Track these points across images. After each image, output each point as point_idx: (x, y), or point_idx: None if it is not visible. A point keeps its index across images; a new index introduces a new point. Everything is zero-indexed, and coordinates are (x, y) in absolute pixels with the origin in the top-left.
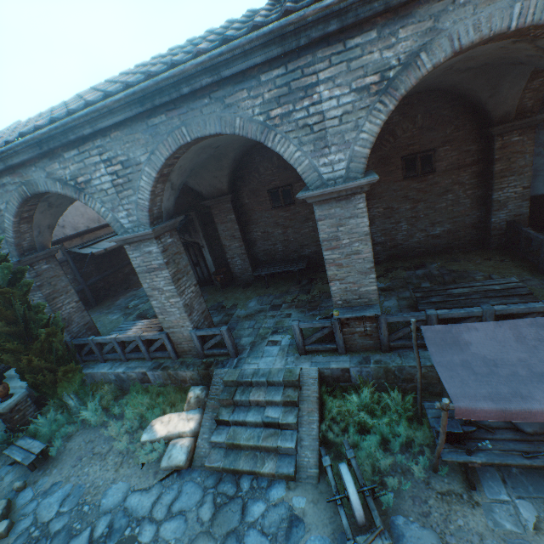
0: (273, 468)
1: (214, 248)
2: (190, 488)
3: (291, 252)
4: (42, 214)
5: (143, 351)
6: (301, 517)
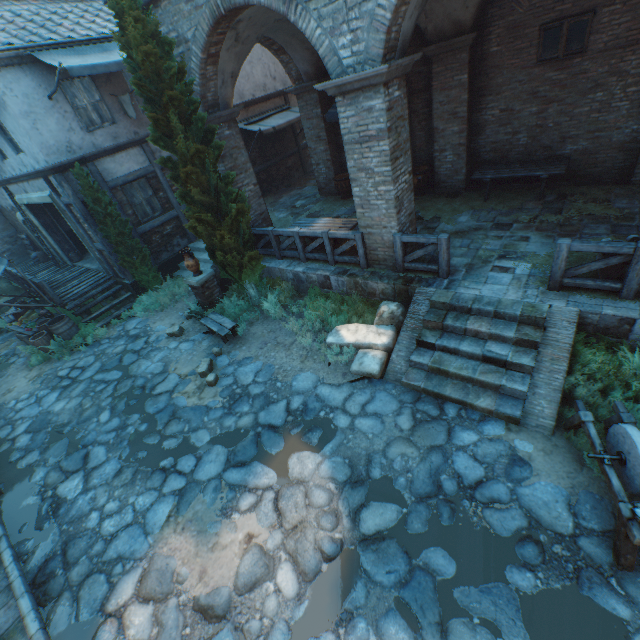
0: (491, 405)
1: (416, 135)
2: (384, 397)
3: (538, 148)
4: (227, 53)
5: (327, 252)
6: (526, 460)
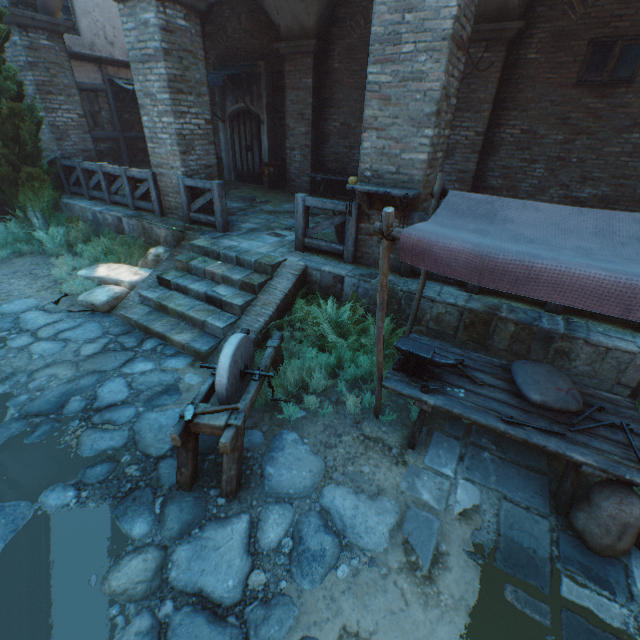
0: (186, 340)
1: (276, 132)
2: (92, 327)
3: None
4: None
5: (127, 194)
6: (182, 390)
